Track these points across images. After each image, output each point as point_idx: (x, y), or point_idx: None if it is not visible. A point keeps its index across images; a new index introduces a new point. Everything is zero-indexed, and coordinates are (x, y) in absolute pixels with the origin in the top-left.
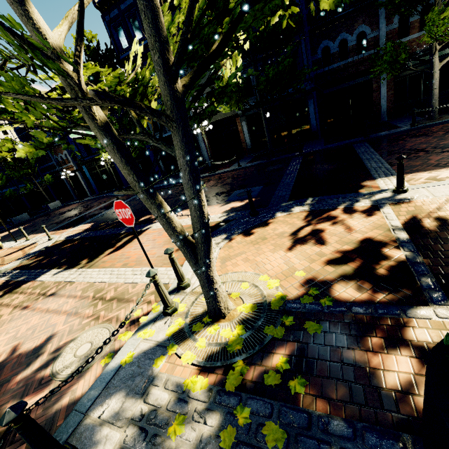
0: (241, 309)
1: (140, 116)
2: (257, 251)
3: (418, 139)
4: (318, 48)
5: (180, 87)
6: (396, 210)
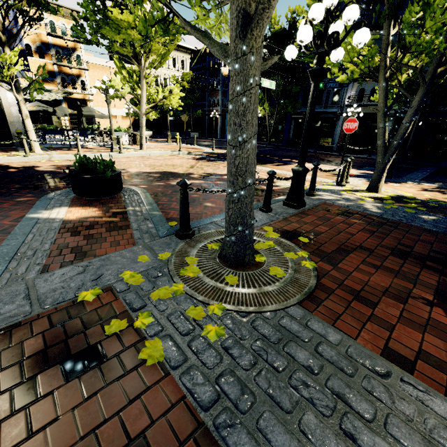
0: (387, 194)
1: (391, 80)
2: (393, 187)
3: None
4: None
5: (438, 71)
6: None
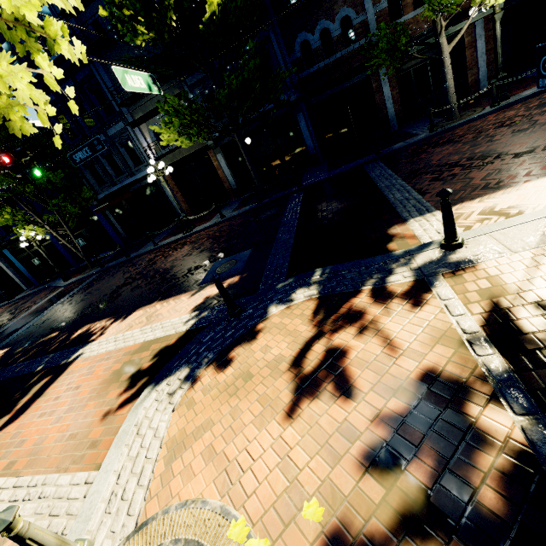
0: None
1: None
2: (232, 419)
3: (444, 149)
4: (294, 44)
5: None
6: (459, 287)
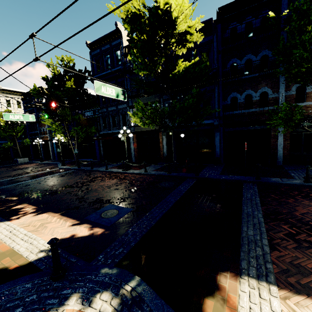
0: None
1: None
2: None
3: (311, 205)
4: (228, 97)
5: None
6: None
